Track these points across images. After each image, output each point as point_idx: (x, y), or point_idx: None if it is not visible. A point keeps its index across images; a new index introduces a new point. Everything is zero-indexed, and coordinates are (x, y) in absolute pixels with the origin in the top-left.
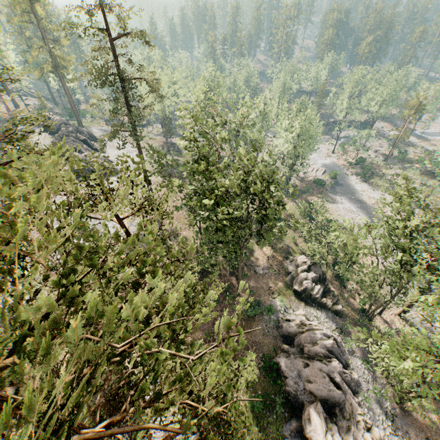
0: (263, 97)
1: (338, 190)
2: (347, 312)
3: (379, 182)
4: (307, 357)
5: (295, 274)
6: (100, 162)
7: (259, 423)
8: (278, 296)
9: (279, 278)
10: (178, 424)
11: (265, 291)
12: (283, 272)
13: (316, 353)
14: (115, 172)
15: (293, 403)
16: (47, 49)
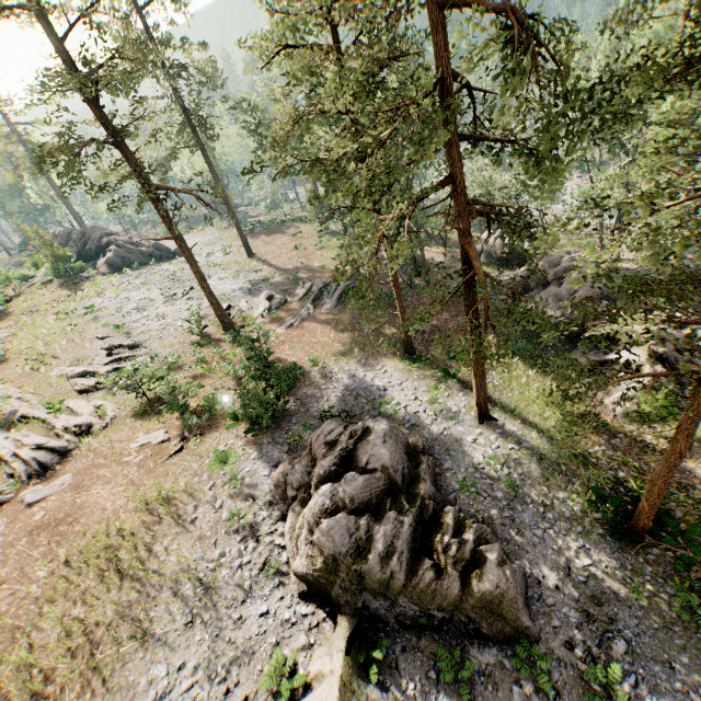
0: None
1: None
2: None
3: None
4: (556, 282)
5: (489, 250)
6: (153, 242)
7: (538, 362)
8: None
9: None
10: (434, 390)
11: None
12: None
13: (565, 270)
14: (179, 254)
15: (568, 337)
16: (18, 139)
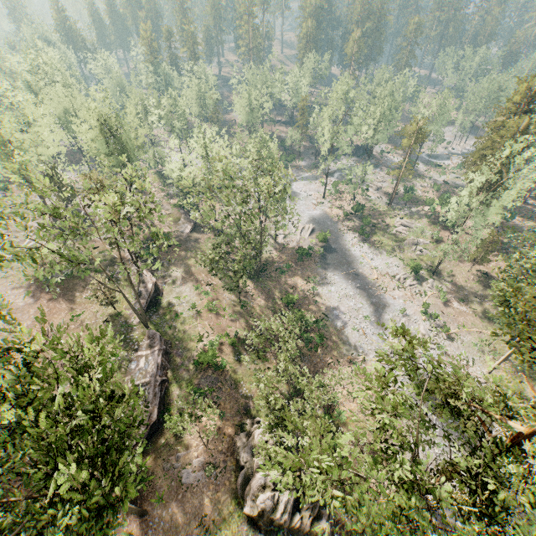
0: (201, 135)
1: (330, 260)
2: (339, 516)
3: (382, 240)
4: None
5: (250, 470)
6: None
7: None
8: (217, 535)
9: (223, 483)
10: None
11: (193, 529)
12: (232, 465)
13: None
14: None
15: None
16: None
